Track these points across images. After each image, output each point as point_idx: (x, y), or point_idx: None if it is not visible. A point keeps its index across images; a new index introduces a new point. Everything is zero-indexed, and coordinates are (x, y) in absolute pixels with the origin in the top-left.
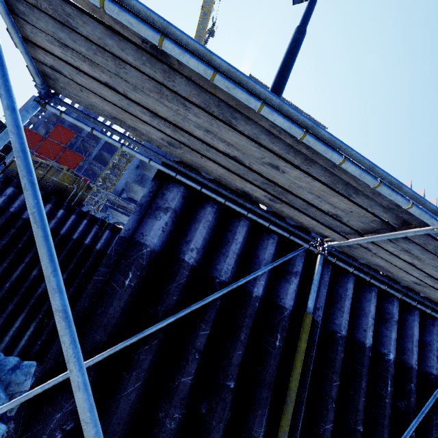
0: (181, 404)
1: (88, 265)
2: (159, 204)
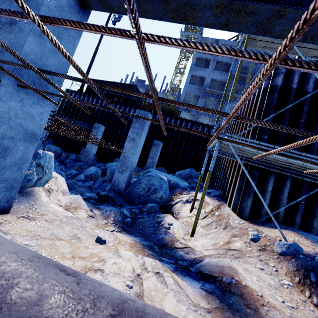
0: (302, 127)
1: (196, 143)
2: (277, 73)
